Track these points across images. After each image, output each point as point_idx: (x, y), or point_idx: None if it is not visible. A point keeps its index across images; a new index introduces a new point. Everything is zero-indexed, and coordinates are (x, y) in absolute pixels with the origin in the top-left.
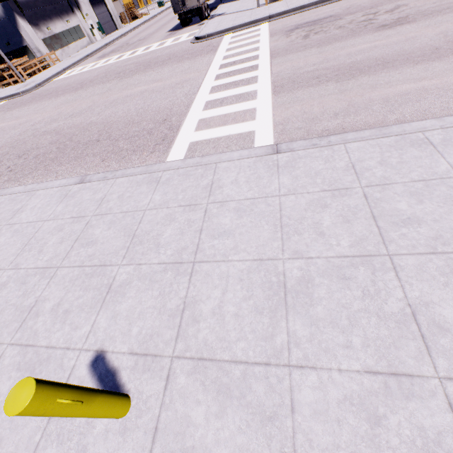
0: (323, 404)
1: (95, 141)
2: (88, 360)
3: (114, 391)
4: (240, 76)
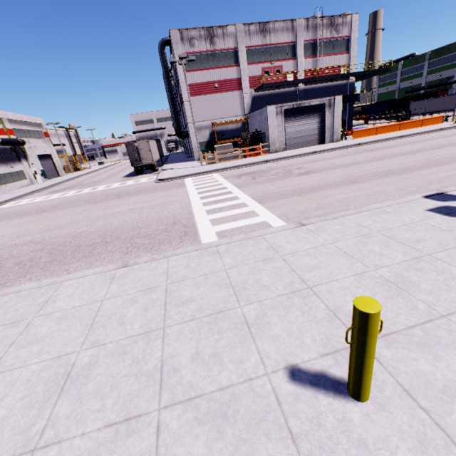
0: None
1: (102, 243)
2: (284, 378)
3: (338, 386)
4: (221, 196)
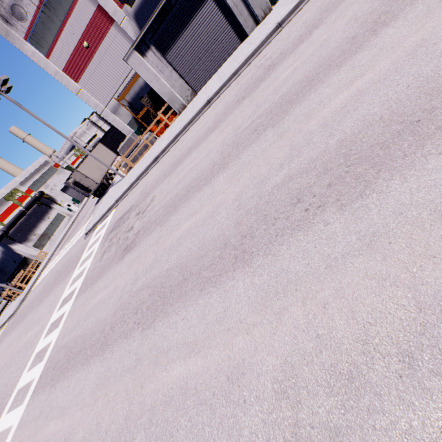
0: None
1: None
2: None
3: None
4: (50, 335)
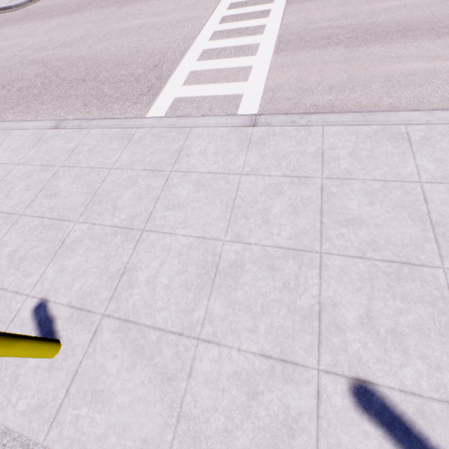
0: (215, 375)
1: (80, 81)
2: (32, 306)
3: (49, 335)
4: (247, 22)
